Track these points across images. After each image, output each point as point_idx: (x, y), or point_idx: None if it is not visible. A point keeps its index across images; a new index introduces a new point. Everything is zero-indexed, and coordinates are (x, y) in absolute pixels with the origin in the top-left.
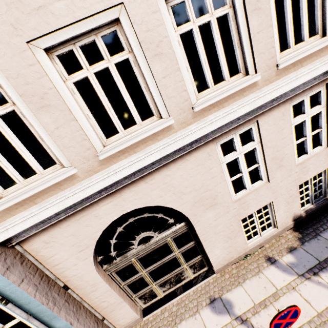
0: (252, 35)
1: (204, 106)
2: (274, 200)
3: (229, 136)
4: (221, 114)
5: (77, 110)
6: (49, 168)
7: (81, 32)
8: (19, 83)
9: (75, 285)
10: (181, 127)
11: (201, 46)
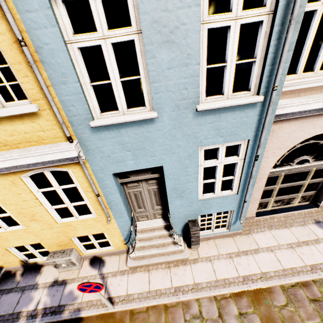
0: None
1: None
2: None
3: None
4: None
5: None
6: None
7: None
8: None
9: None
10: None
11: None
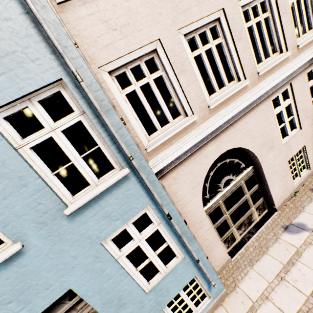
0: (283, 28)
1: (264, 72)
2: (306, 144)
3: (276, 94)
4: (277, 74)
5: (197, 74)
6: (177, 118)
7: (202, 25)
8: (171, 55)
9: (189, 221)
10: (252, 87)
11: (257, 35)
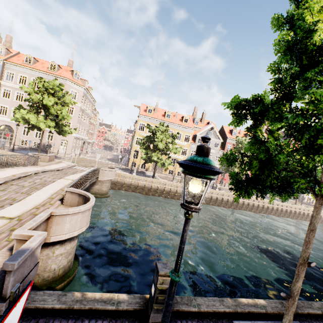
0: None
1: None
2: (28, 140)
3: (26, 126)
4: None
5: (12, 113)
6: (5, 115)
7: None
8: (9, 109)
9: None
10: None
11: None
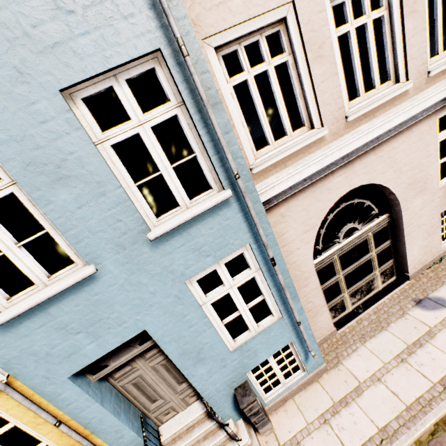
0: None
1: (438, 71)
2: None
3: None
4: None
5: (338, 65)
6: (298, 130)
7: None
8: (307, 30)
9: (292, 275)
10: (414, 94)
11: (439, 9)
